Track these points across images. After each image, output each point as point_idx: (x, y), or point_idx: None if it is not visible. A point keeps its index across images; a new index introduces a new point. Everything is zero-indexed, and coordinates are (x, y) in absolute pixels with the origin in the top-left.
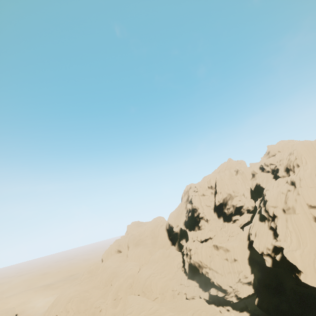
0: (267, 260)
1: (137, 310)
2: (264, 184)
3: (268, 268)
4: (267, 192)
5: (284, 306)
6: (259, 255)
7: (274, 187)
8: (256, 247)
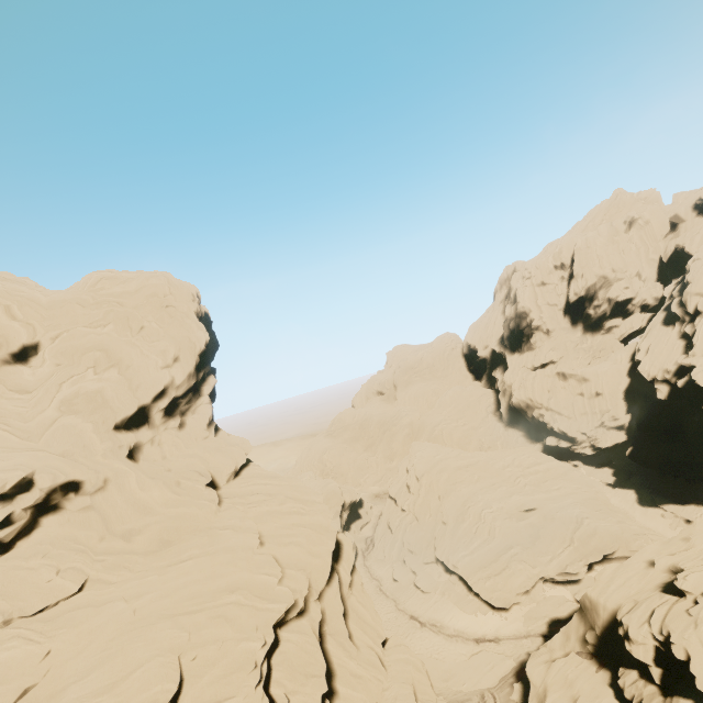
0: (660, 390)
1: (430, 453)
2: (694, 246)
3: (661, 404)
4: (696, 264)
5: (677, 455)
6: (649, 384)
7: None
8: (643, 371)
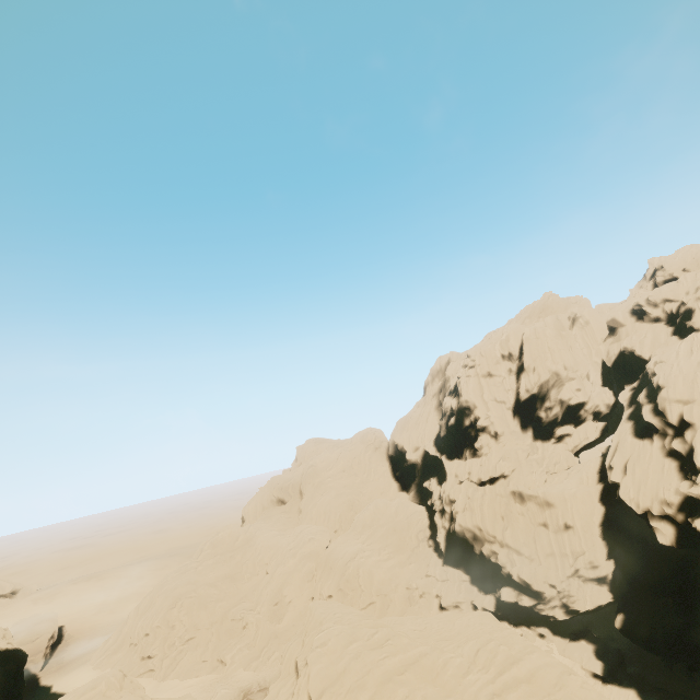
0: (661, 531)
1: (339, 638)
2: (647, 349)
3: (657, 549)
4: (661, 367)
5: (698, 637)
6: (633, 516)
7: (680, 354)
8: (629, 499)
